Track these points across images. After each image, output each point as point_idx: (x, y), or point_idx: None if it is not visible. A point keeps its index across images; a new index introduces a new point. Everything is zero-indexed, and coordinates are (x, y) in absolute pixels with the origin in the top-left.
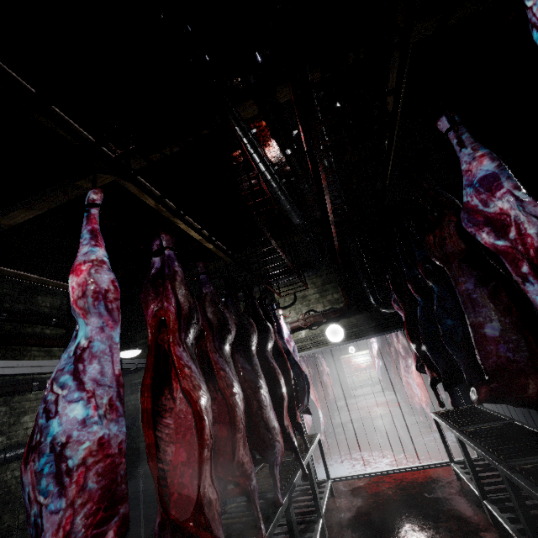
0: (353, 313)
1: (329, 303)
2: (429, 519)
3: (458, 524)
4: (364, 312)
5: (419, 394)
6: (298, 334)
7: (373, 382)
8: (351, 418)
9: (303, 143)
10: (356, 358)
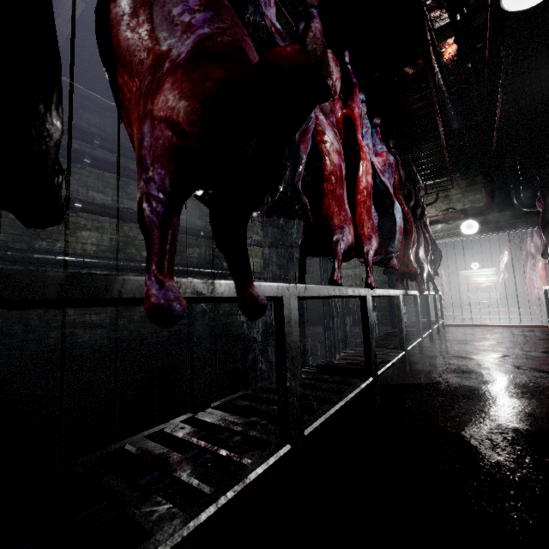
0: (492, 211)
1: (469, 202)
2: (515, 335)
3: (537, 336)
4: (503, 211)
5: (538, 285)
6: (435, 227)
7: (491, 301)
8: (461, 314)
9: (486, 58)
10: (477, 277)
